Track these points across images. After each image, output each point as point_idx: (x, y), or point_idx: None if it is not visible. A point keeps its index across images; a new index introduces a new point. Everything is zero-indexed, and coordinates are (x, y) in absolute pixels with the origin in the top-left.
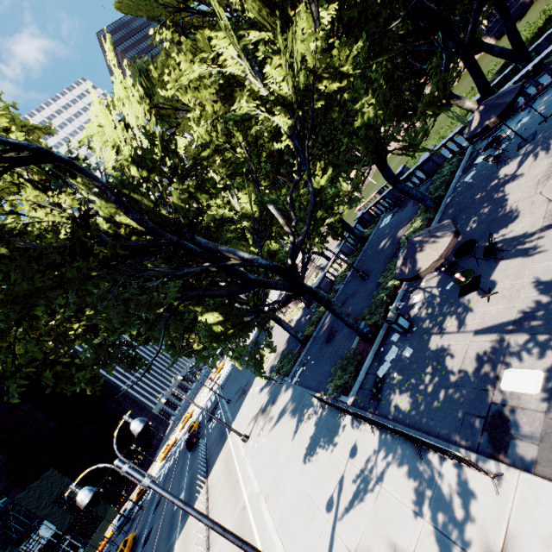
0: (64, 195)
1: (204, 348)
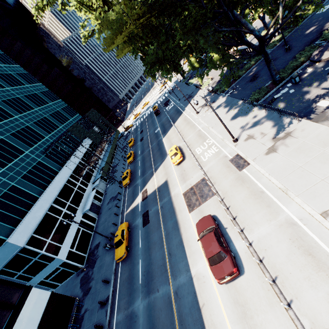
0: None
1: None
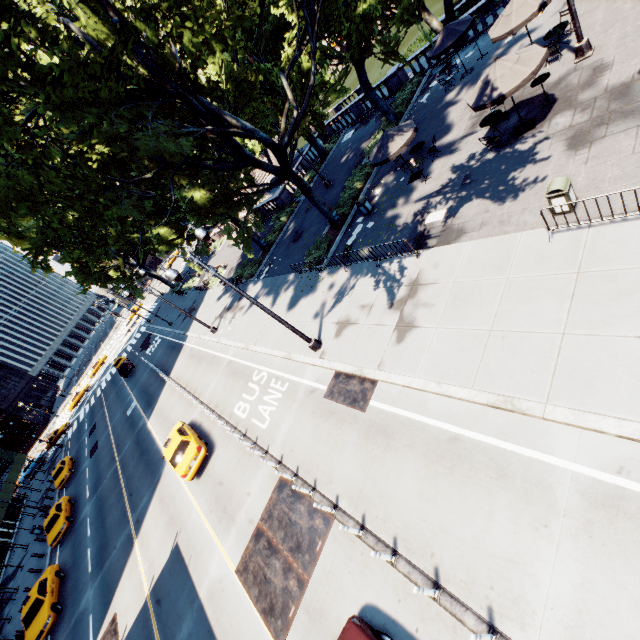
0: None
1: (124, 277)
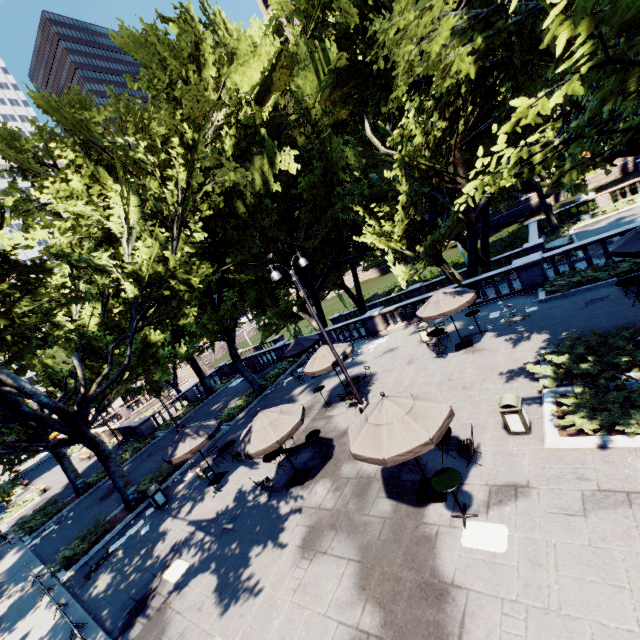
0: None
1: None
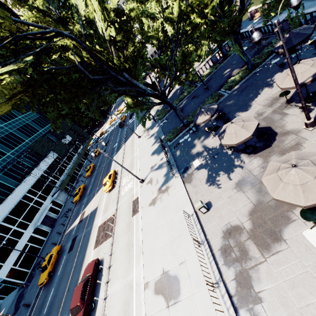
0: (66, 39)
1: None
